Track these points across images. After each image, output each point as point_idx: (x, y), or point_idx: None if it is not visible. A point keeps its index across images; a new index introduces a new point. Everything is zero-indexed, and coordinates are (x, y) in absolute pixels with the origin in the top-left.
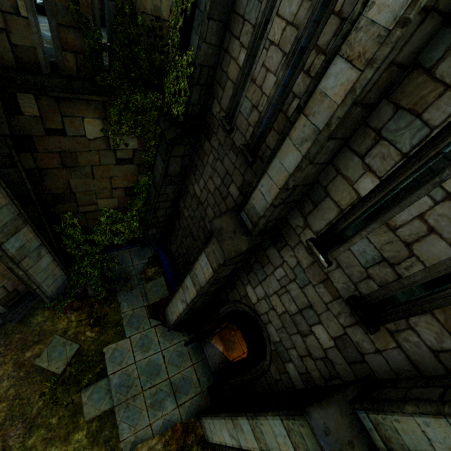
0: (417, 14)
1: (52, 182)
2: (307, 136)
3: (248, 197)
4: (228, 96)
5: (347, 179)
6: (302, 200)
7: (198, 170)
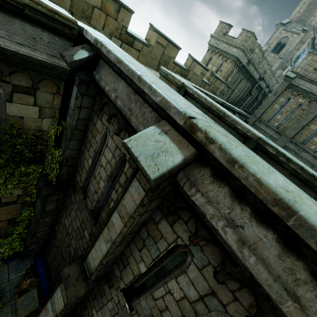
0: (137, 216)
1: None
2: (109, 240)
3: (86, 255)
4: (84, 177)
5: (135, 259)
6: (118, 260)
7: (68, 210)
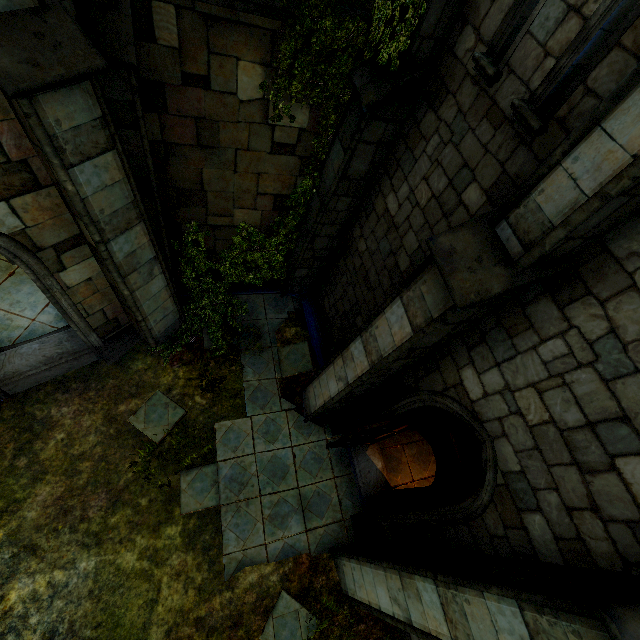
0: None
1: (179, 168)
2: None
3: (527, 190)
4: (504, 8)
5: None
6: None
7: (400, 168)
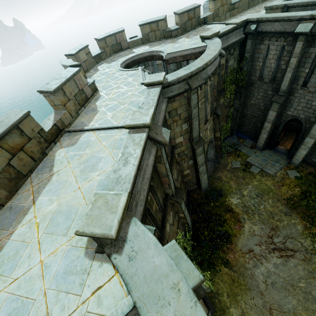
0: (302, 50)
1: None
2: (291, 70)
3: (279, 88)
4: (258, 73)
5: (302, 72)
6: (294, 81)
7: (250, 96)
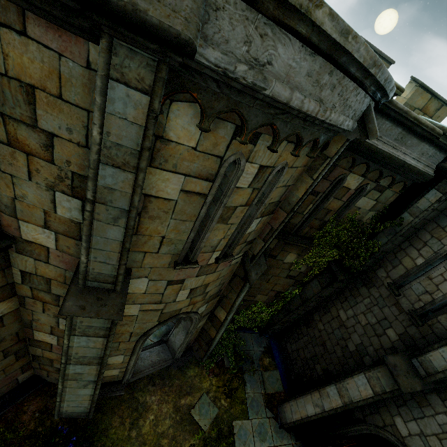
0: None
1: None
2: None
3: (425, 352)
4: (399, 273)
5: None
6: None
7: (348, 301)
